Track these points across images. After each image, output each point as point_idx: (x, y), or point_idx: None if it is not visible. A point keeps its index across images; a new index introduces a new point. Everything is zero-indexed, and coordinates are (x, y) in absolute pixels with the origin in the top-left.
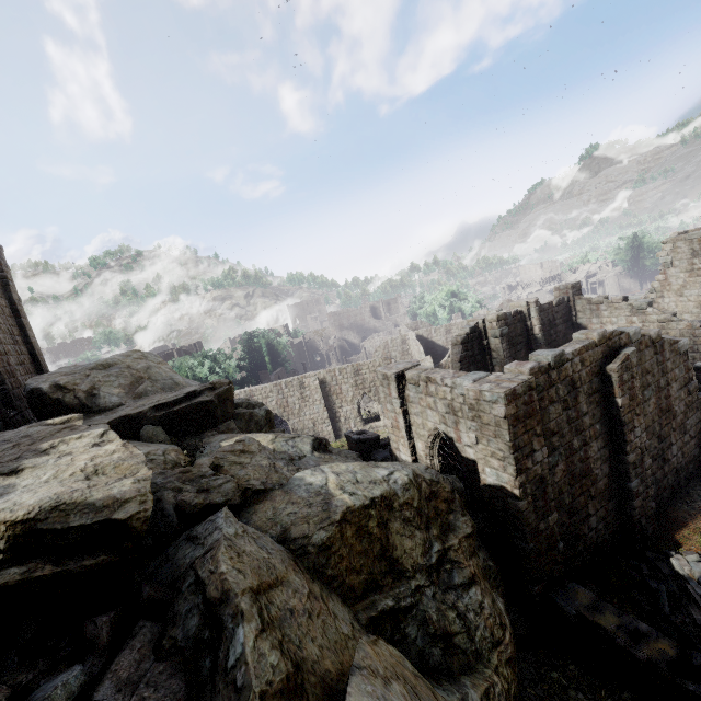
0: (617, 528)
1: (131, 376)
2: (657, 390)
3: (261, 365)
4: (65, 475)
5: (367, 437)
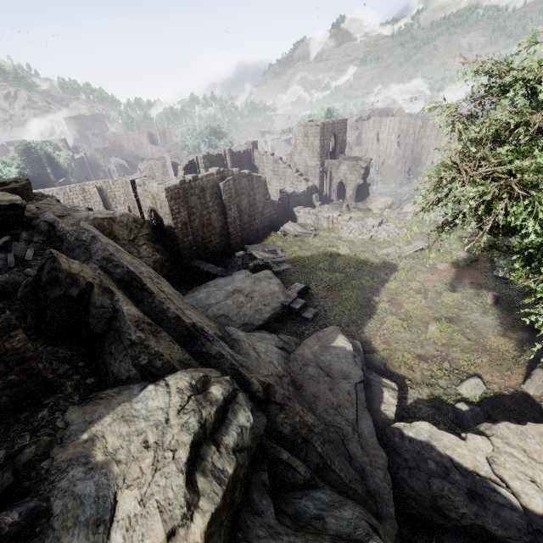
0: (226, 247)
1: None
2: (249, 196)
3: (43, 174)
4: None
5: None
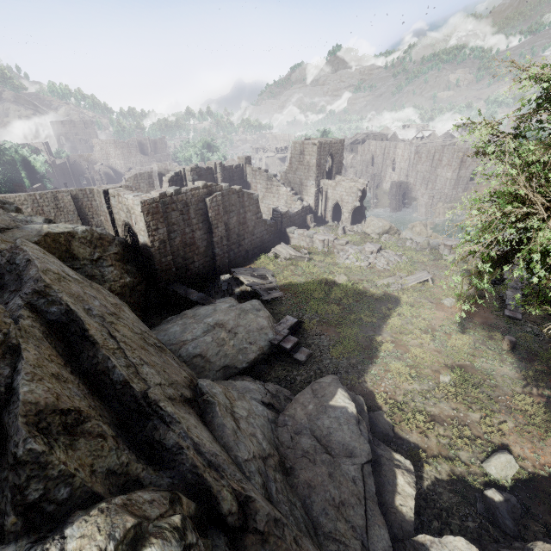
0: (210, 269)
1: None
2: (238, 214)
3: (16, 178)
4: None
5: None
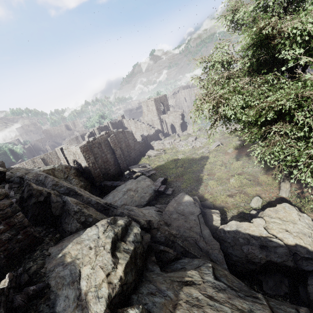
0: (119, 171)
1: None
2: (125, 142)
3: (8, 160)
4: None
5: None
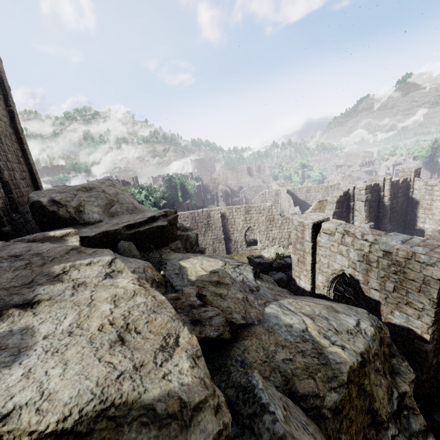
0: None
1: (106, 198)
2: None
3: (175, 197)
4: (91, 328)
5: (265, 261)
